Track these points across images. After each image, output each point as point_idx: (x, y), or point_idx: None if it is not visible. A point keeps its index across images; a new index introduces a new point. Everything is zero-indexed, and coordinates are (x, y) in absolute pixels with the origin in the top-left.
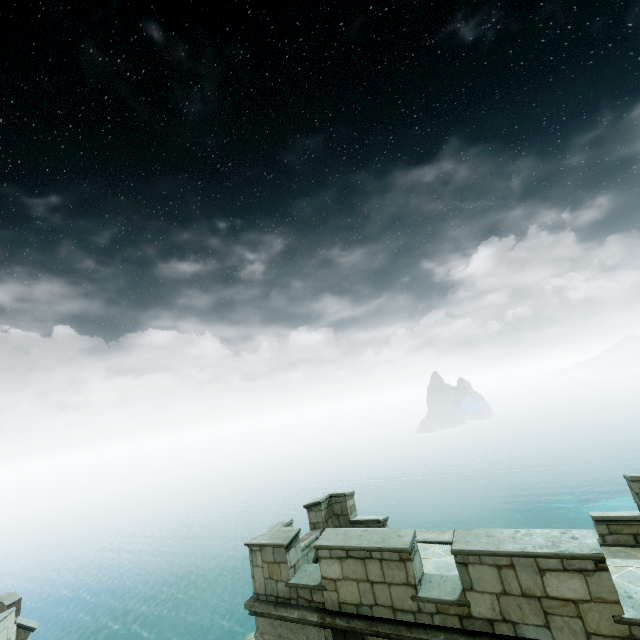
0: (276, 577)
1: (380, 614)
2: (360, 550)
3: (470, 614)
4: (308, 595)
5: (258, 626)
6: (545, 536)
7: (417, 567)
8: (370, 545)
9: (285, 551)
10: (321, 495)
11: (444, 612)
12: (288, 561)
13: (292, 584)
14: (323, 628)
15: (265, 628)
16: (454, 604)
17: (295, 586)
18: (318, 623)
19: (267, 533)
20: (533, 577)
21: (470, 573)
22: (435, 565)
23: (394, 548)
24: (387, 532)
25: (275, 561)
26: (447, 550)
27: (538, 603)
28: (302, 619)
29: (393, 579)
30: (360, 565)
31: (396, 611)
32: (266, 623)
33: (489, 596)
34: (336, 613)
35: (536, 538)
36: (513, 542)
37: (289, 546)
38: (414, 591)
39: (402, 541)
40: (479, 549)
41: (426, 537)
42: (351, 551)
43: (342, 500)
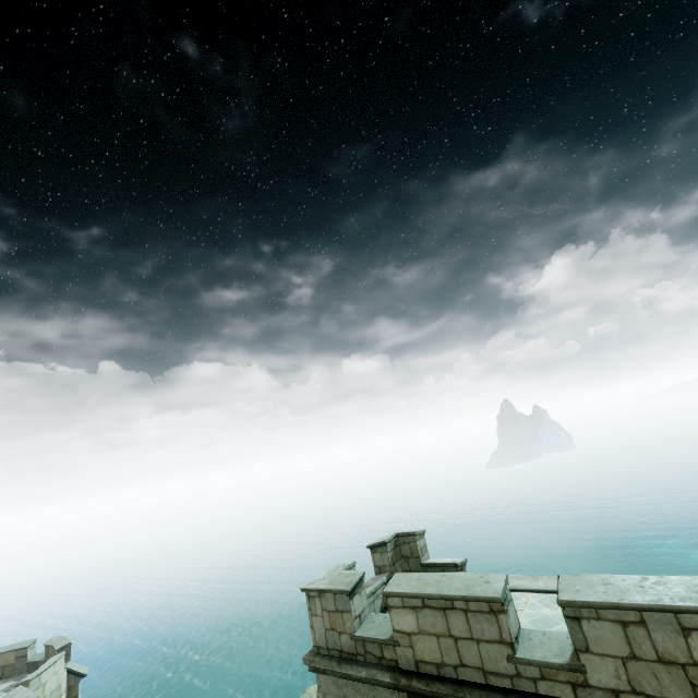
0: (339, 628)
1: (467, 677)
2: (439, 599)
3: (586, 682)
4: (377, 651)
5: (320, 684)
6: (686, 585)
7: (512, 621)
8: (451, 593)
9: (348, 598)
10: (386, 534)
11: (551, 678)
12: (352, 610)
13: (358, 637)
14: (397, 691)
15: (328, 687)
16: (564, 669)
17: (361, 640)
18: (391, 684)
19: (326, 577)
20: (673, 638)
21: (584, 630)
22: (530, 618)
23: (482, 597)
24: (471, 577)
25: (337, 610)
26: (543, 600)
27: (682, 672)
28: (371, 679)
29: (482, 635)
30: (440, 617)
31: (488, 674)
32: (329, 681)
33: (612, 660)
34: (412, 673)
35: (673, 587)
36: (641, 592)
37: (353, 592)
38: (510, 650)
39: (492, 589)
40: (595, 600)
41: (515, 584)
42: (428, 600)
43: (411, 540)
